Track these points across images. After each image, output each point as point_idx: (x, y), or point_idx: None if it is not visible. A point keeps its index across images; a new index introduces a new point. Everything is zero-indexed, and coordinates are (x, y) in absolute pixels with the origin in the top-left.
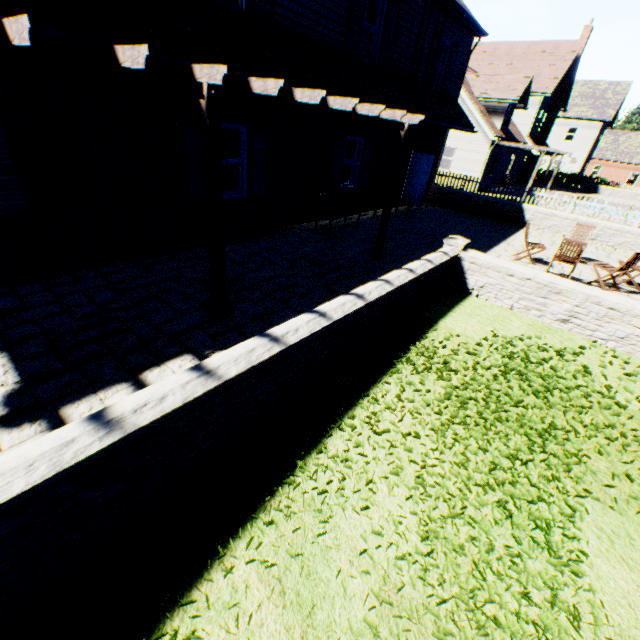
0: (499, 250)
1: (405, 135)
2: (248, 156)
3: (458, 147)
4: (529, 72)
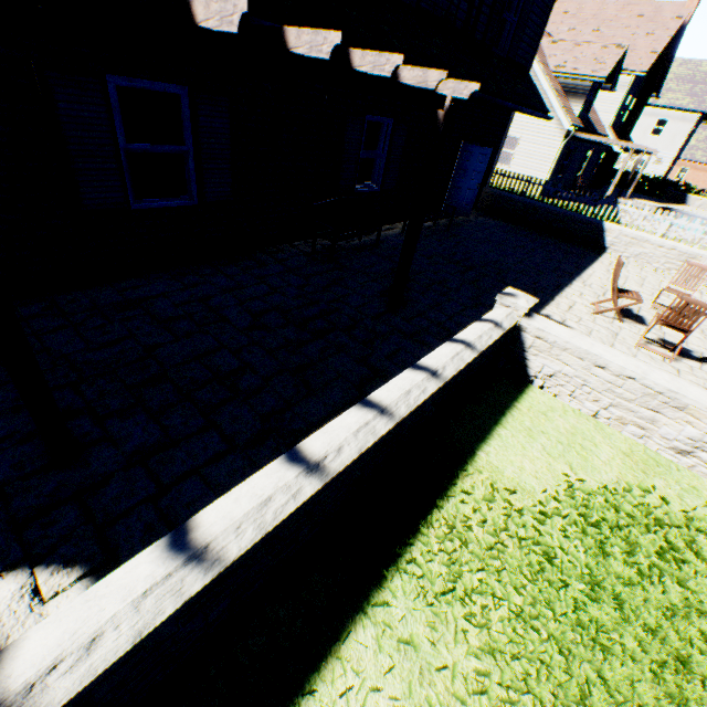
0: (572, 293)
1: (445, 117)
2: (194, 139)
3: (523, 137)
4: (620, 42)
